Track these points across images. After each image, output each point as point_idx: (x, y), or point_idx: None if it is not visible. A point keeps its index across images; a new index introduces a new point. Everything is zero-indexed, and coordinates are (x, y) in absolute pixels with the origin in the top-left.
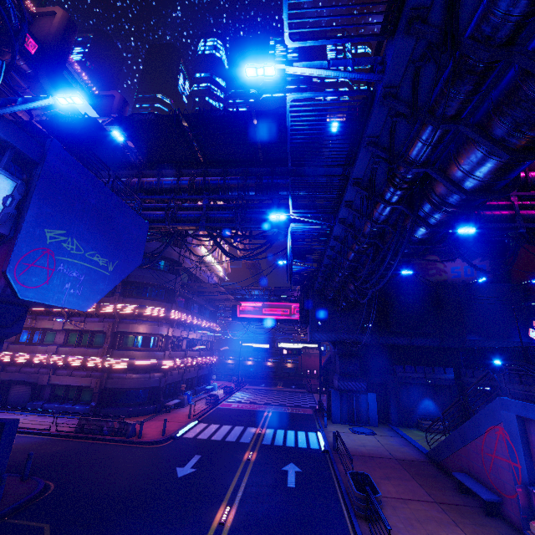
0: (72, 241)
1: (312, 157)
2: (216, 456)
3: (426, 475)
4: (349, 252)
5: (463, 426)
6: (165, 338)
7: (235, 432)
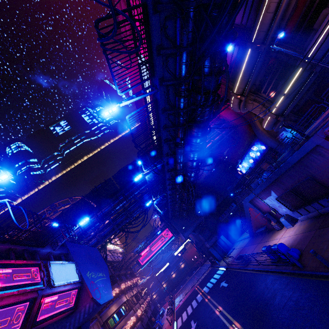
0: (92, 273)
1: (137, 174)
2: (197, 313)
3: (253, 241)
4: (176, 195)
5: (246, 217)
6: (127, 302)
7: (194, 304)
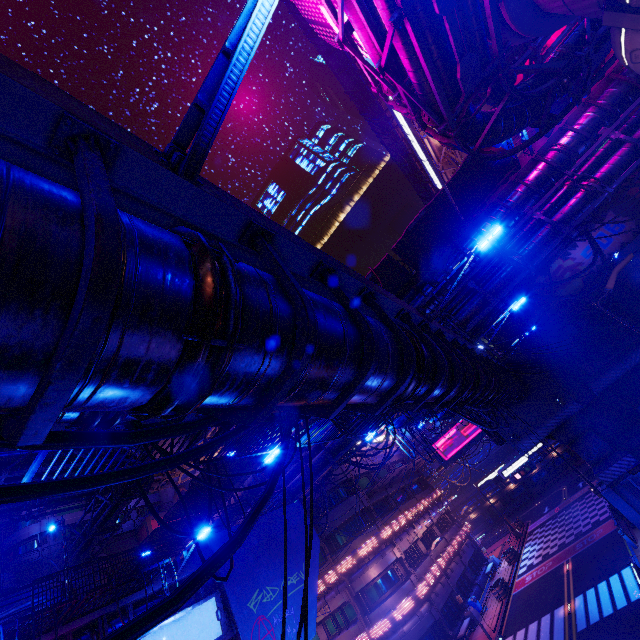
0: (266, 590)
1: None
2: None
3: None
4: None
5: None
6: (398, 562)
7: (544, 631)
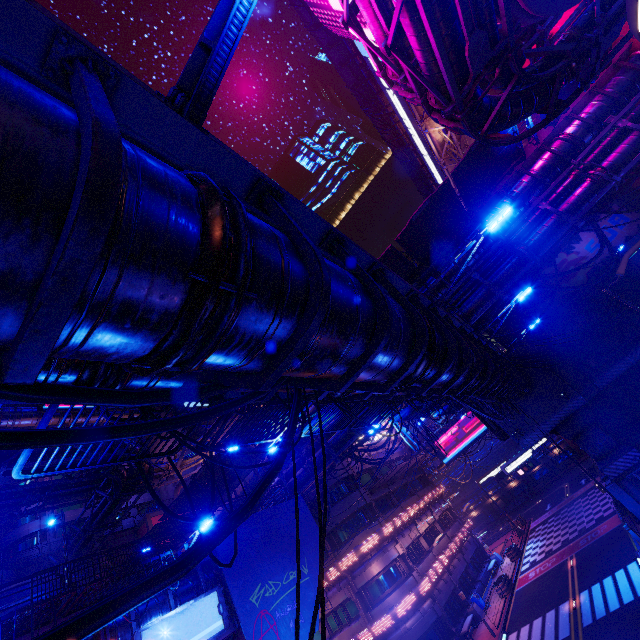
0: (268, 584)
1: None
2: None
3: None
4: None
5: None
6: (401, 558)
7: (548, 626)
